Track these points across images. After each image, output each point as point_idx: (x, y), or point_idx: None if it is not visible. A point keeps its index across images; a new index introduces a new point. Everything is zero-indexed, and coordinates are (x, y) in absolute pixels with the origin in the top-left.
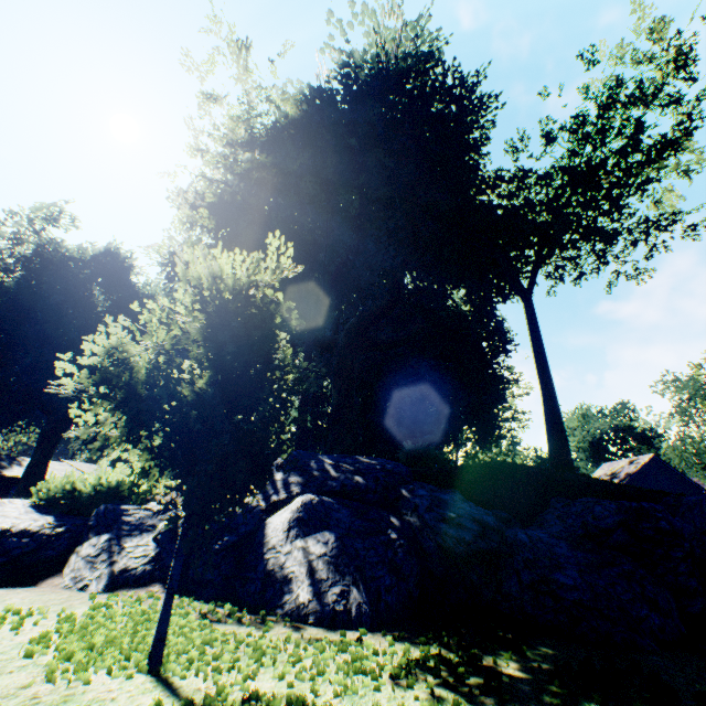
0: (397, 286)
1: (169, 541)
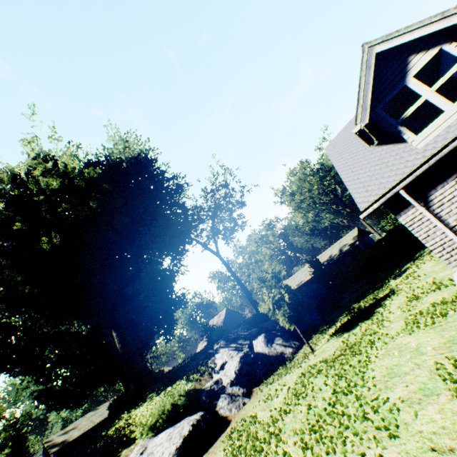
0: (141, 260)
1: (239, 379)
